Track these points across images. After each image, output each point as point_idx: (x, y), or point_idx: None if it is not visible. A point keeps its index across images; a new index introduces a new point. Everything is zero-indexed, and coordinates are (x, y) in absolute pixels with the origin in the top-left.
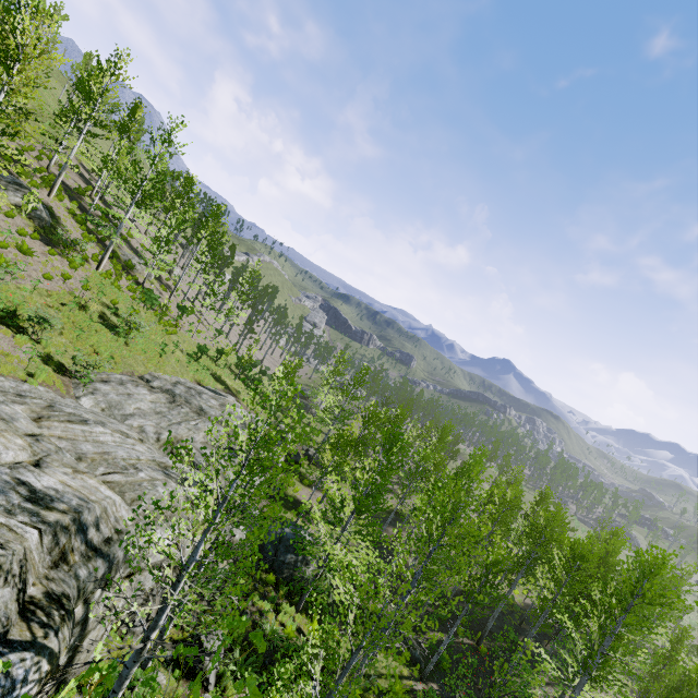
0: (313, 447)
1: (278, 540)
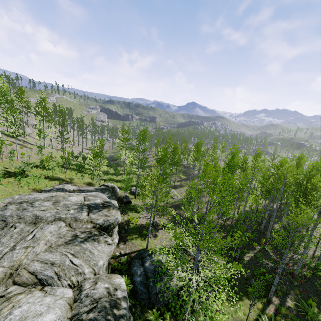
0: (132, 185)
1: (145, 278)
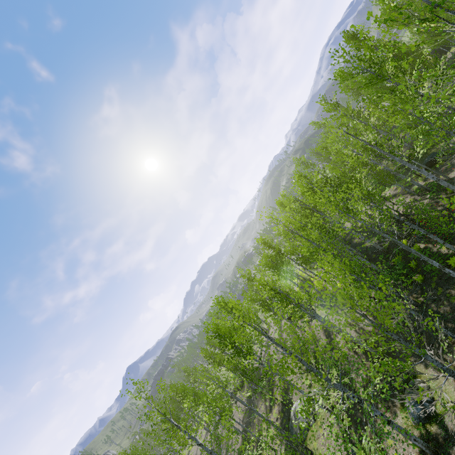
0: None
1: None
